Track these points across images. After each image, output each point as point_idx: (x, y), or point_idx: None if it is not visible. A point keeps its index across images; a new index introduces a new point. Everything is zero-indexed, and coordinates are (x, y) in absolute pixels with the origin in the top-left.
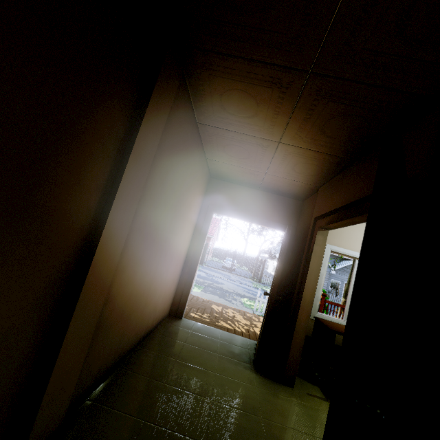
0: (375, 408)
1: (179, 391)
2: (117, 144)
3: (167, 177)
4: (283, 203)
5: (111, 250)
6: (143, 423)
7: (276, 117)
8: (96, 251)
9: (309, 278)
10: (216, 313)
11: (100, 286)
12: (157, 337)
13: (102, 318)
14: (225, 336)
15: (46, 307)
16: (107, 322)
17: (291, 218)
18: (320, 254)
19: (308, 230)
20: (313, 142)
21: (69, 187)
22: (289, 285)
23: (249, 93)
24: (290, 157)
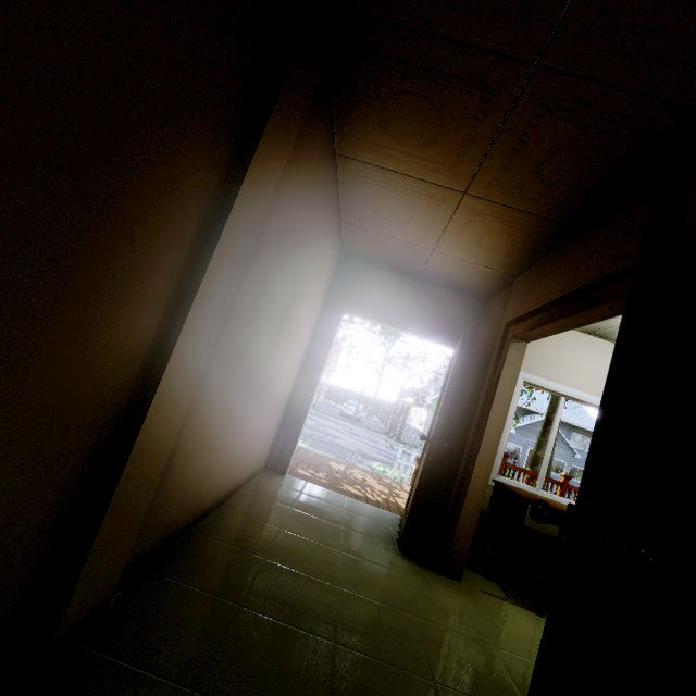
0: (639, 546)
1: (288, 571)
2: (231, 146)
3: (288, 231)
4: (454, 303)
5: (206, 323)
6: (237, 607)
7: (466, 147)
8: (188, 317)
9: (494, 414)
10: (336, 472)
11: (186, 379)
12: (250, 497)
13: (180, 439)
14: (352, 505)
15: (110, 390)
16: (186, 449)
17: (465, 328)
18: (512, 379)
19: (493, 344)
20: (519, 194)
21: (161, 193)
22: (457, 429)
23: (431, 100)
24: (478, 221)
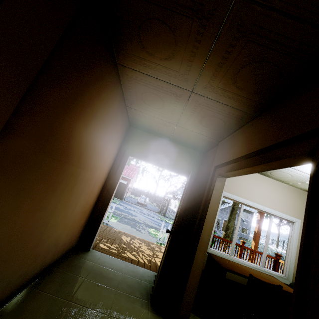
0: None
1: None
2: None
3: (74, 104)
4: (188, 153)
5: None
6: None
7: (192, 61)
8: None
9: (208, 219)
10: (124, 243)
11: None
12: (56, 273)
13: None
14: (128, 268)
15: None
16: None
17: (193, 167)
18: (218, 198)
19: (208, 177)
20: (222, 93)
21: None
22: (188, 224)
23: (168, 25)
24: (199, 109)
